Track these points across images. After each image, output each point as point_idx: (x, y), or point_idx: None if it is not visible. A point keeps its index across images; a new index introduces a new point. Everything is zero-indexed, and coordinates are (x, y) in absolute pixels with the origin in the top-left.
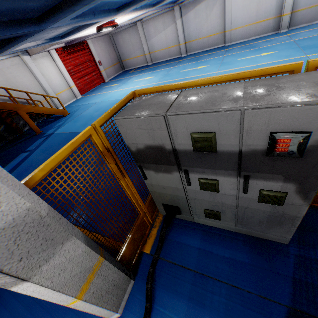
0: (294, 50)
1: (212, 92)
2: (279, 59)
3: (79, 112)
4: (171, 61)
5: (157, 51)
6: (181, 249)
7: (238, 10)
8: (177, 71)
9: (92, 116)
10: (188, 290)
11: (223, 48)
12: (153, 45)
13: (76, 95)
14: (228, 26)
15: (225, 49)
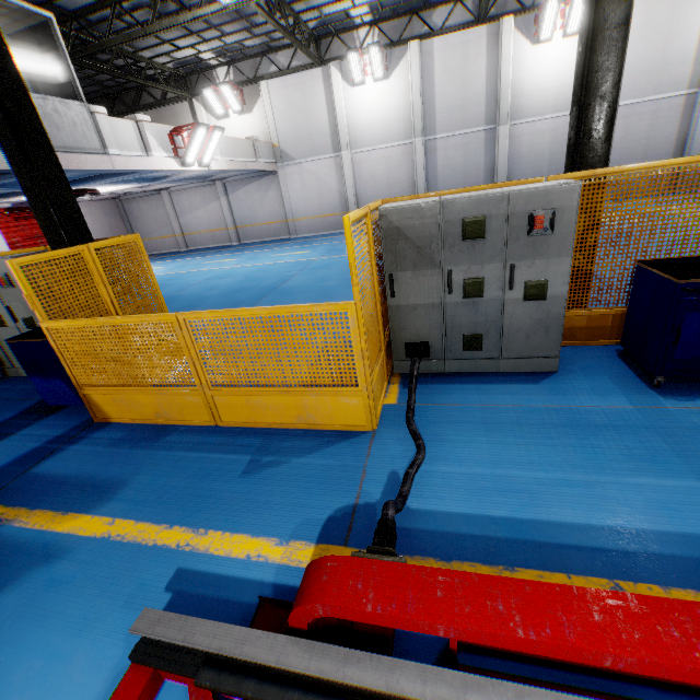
0: (322, 252)
1: None
2: (296, 260)
3: None
4: (212, 250)
5: (195, 234)
6: None
7: (298, 198)
8: (198, 263)
9: None
10: None
11: (283, 241)
12: (189, 225)
13: None
14: (289, 214)
15: (283, 242)
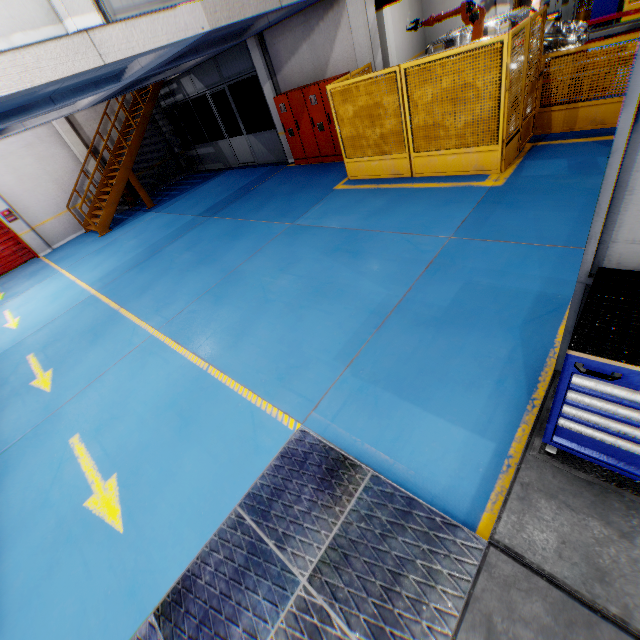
0: None
1: None
2: None
3: None
4: None
5: None
6: None
7: None
8: None
9: None
10: None
11: None
12: None
13: None
14: None
15: None
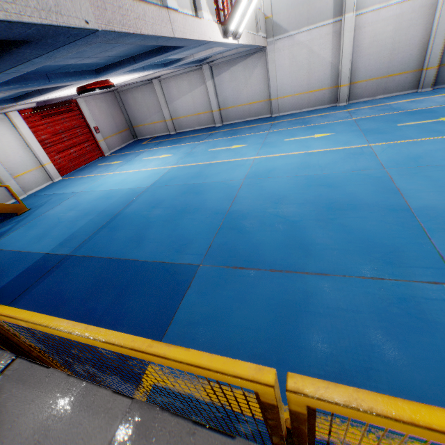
0: (354, 134)
1: (27, 444)
2: (336, 147)
3: (45, 207)
4: (201, 132)
5: (182, 118)
6: None
7: (285, 75)
8: (204, 150)
9: (61, 218)
10: None
11: (269, 120)
12: (177, 110)
13: (52, 177)
14: (274, 93)
15: (271, 122)
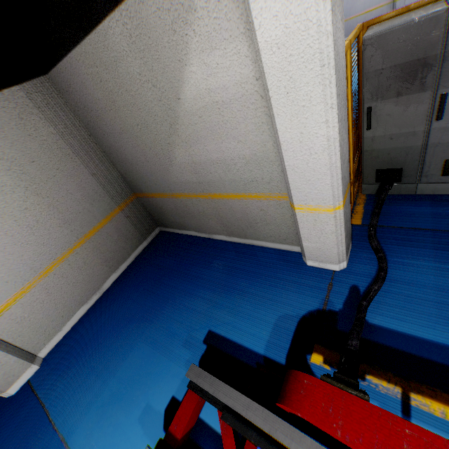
0: None
1: None
2: None
3: None
4: None
5: None
6: (405, 216)
7: None
8: None
9: None
10: (430, 243)
11: None
12: None
13: None
14: None
15: None
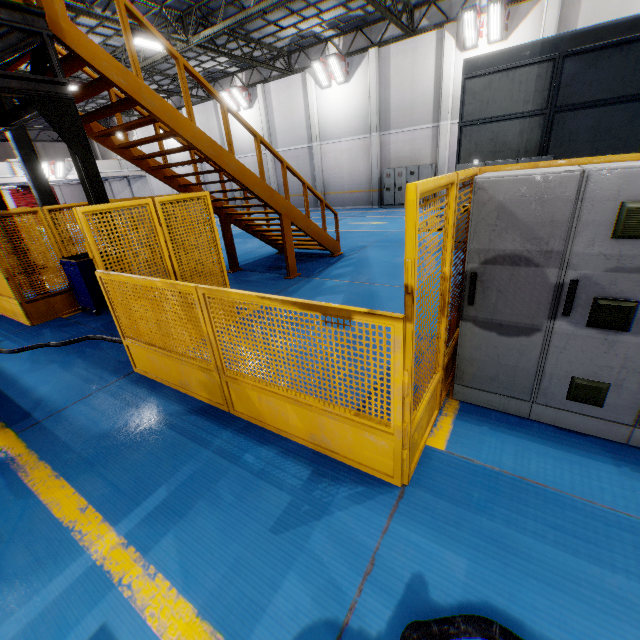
0: None
1: None
2: None
3: None
4: None
5: None
6: None
7: (157, 192)
8: None
9: None
10: None
11: None
12: None
13: None
14: None
15: None
